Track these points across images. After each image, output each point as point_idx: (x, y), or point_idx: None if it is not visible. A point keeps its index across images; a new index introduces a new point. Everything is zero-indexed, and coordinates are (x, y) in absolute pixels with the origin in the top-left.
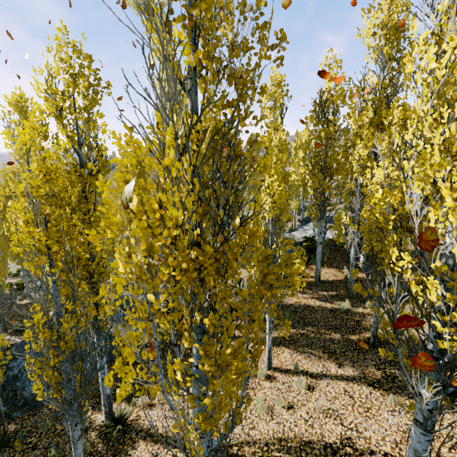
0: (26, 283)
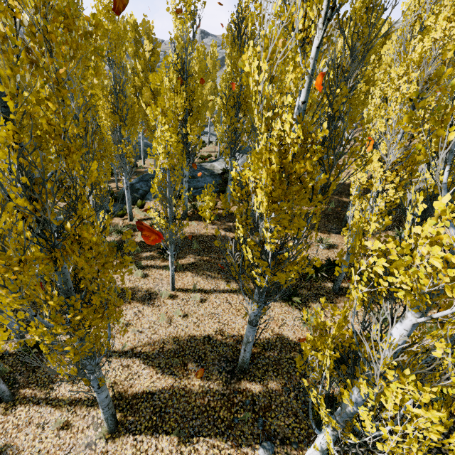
0: None
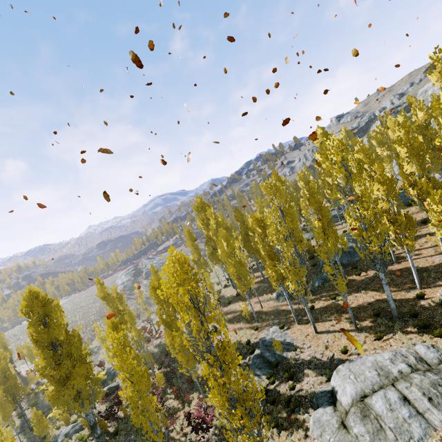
0: None
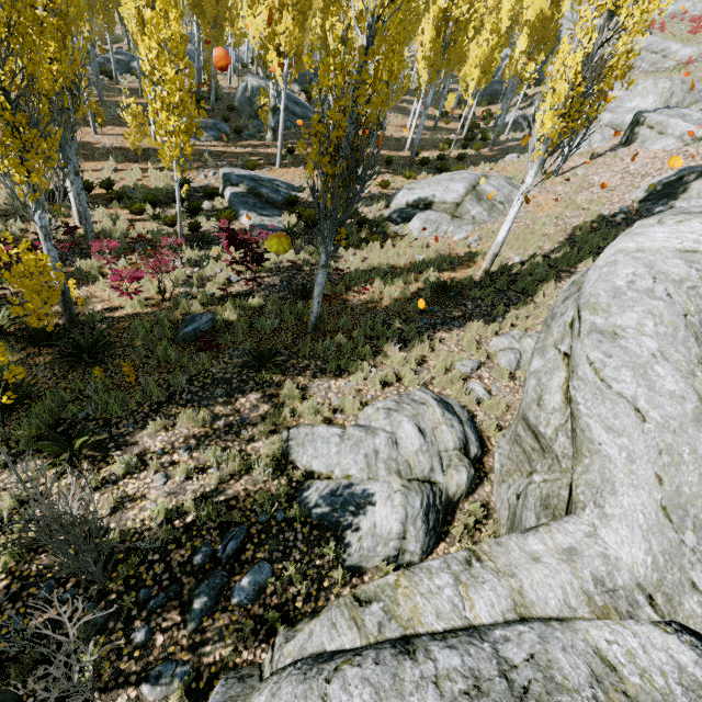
0: (114, 62)
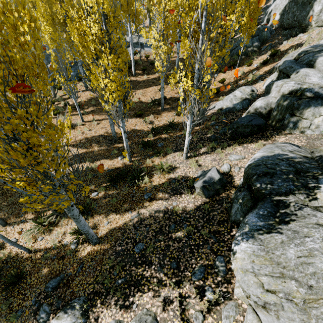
0: None
